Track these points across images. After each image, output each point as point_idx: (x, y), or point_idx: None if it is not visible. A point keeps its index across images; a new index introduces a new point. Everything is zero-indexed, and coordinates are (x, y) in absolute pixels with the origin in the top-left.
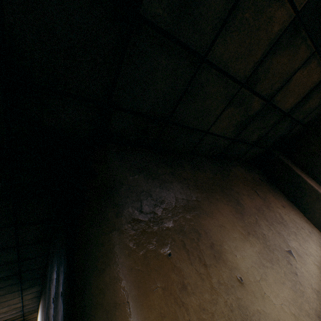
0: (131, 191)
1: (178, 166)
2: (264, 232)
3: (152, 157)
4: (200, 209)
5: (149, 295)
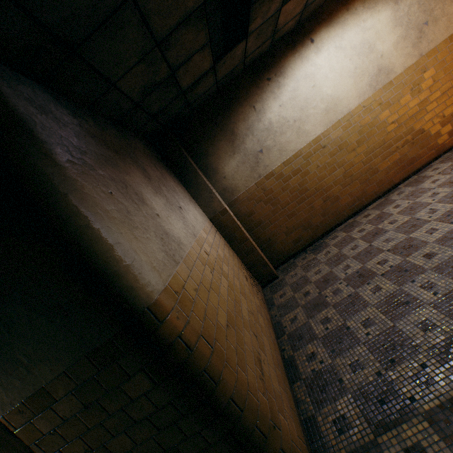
0: (50, 132)
1: (82, 119)
2: (166, 194)
3: (48, 97)
4: (120, 167)
5: (110, 212)
